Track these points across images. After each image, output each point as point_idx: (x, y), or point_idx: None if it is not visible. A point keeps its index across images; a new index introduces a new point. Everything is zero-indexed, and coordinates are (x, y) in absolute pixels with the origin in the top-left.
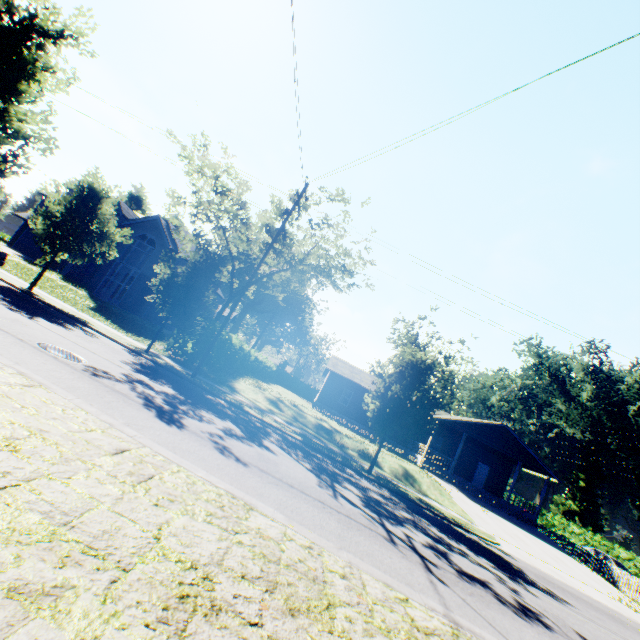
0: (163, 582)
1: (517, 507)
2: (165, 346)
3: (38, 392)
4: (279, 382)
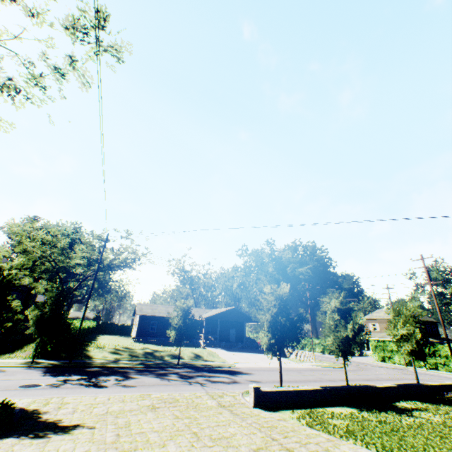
0: (147, 408)
1: (249, 343)
2: (32, 352)
3: (68, 398)
4: (99, 332)
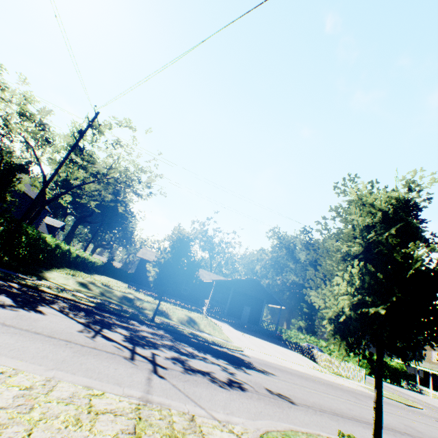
0: None
1: (265, 328)
2: None
3: None
4: (106, 274)
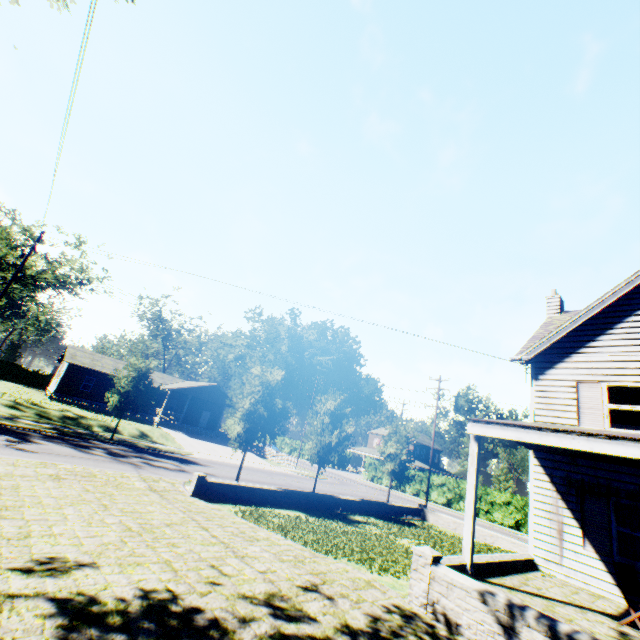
0: (49, 477)
1: (223, 433)
2: None
3: None
4: None
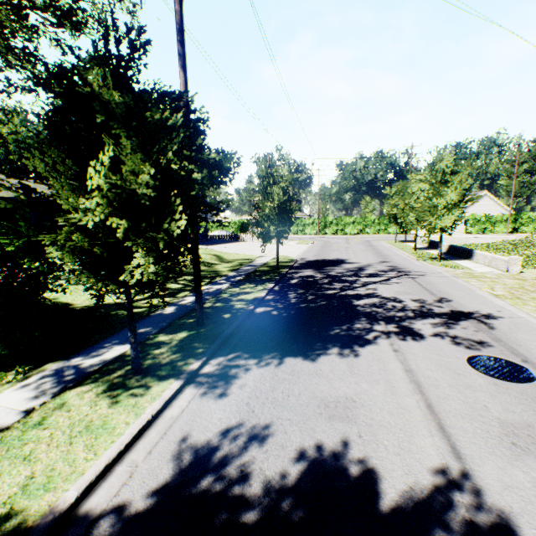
0: None
1: (203, 234)
2: None
3: None
4: None
